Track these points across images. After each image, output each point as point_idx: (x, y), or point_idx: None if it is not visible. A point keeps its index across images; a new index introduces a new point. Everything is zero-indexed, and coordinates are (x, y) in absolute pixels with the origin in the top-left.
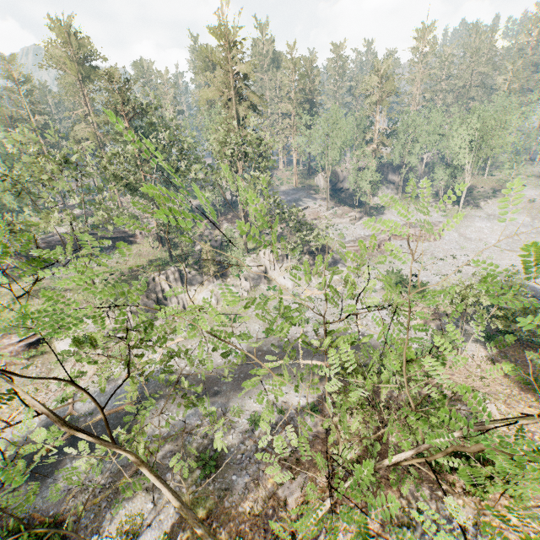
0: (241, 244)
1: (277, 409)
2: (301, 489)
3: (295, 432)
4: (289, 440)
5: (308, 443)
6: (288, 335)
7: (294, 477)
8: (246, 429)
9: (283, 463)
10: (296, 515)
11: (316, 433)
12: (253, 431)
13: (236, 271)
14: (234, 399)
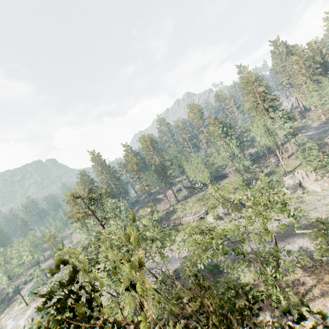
0: (283, 169)
1: (302, 250)
2: (312, 281)
3: (312, 260)
4: (308, 263)
5: (319, 266)
6: (314, 218)
7: (309, 276)
8: (285, 255)
9: (303, 270)
10: (308, 288)
11: (325, 263)
12: (289, 257)
13: (280, 185)
14: (280, 244)
